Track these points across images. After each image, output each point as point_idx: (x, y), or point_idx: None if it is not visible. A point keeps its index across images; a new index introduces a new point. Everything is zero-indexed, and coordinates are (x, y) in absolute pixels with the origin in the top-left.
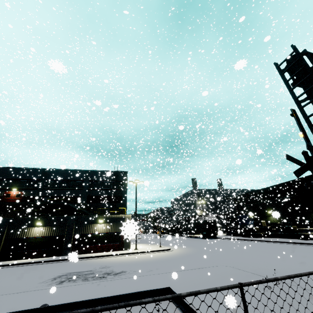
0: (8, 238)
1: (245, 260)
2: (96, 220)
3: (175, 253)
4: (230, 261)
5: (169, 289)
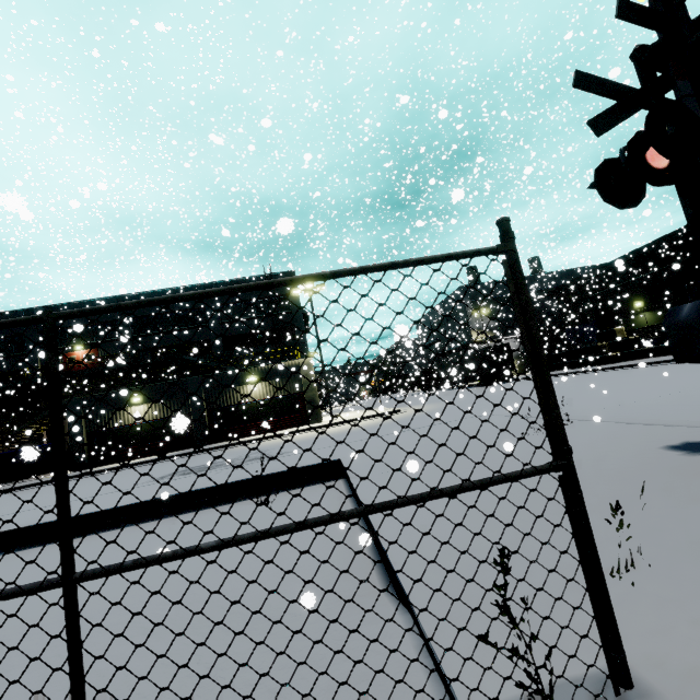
0: (93, 431)
1: None
2: (243, 378)
3: (406, 414)
4: None
5: (340, 463)
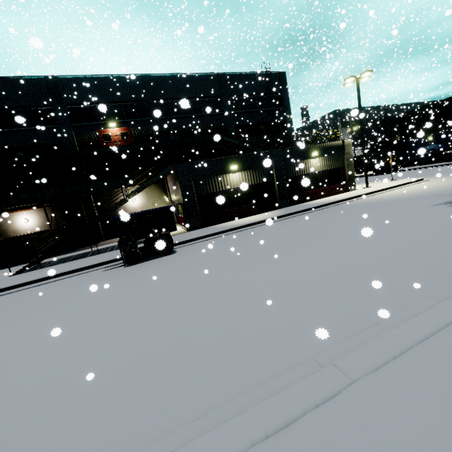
0: (200, 195)
1: None
2: (307, 153)
3: None
4: None
5: None
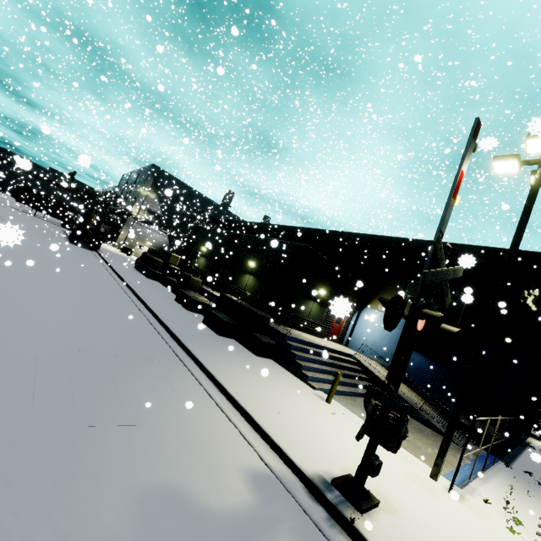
0: None
1: None
2: None
3: None
4: None
5: None
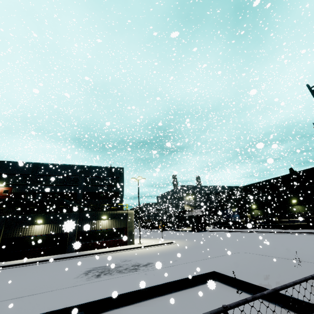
0: (6, 238)
1: (251, 248)
2: (100, 216)
3: (180, 245)
4: (239, 249)
5: (214, 273)
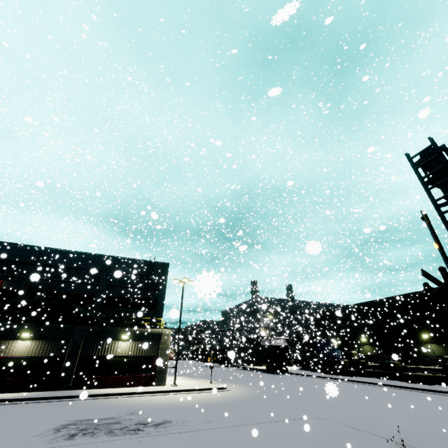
0: None
1: (342, 411)
2: (118, 335)
3: (235, 394)
4: (321, 410)
5: None
